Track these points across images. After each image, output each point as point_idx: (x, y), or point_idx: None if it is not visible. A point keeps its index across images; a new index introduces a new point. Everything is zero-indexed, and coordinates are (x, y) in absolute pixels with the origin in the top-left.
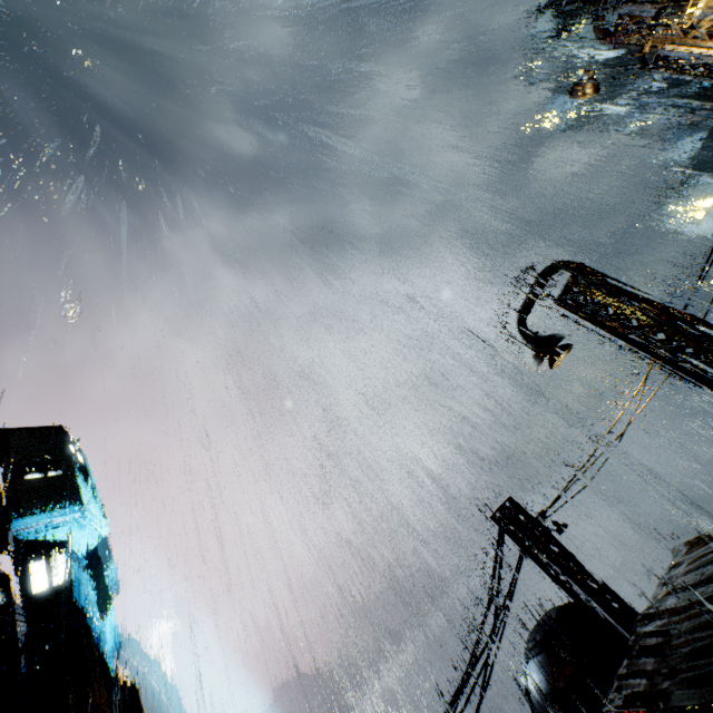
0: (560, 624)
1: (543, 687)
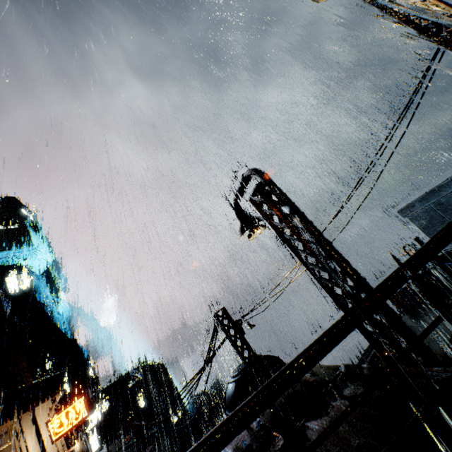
0: (246, 370)
1: (228, 399)
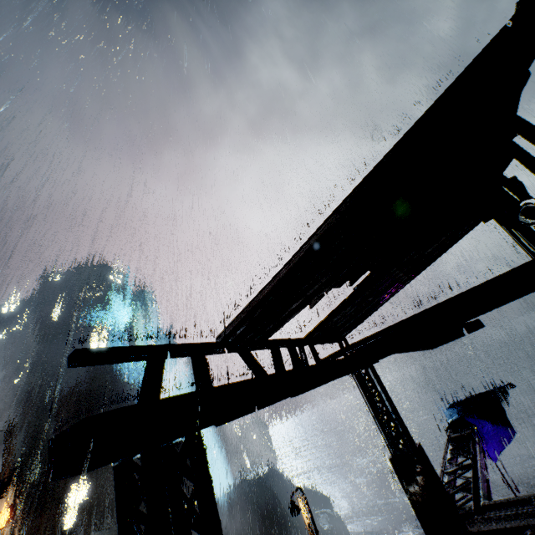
0: None
1: None
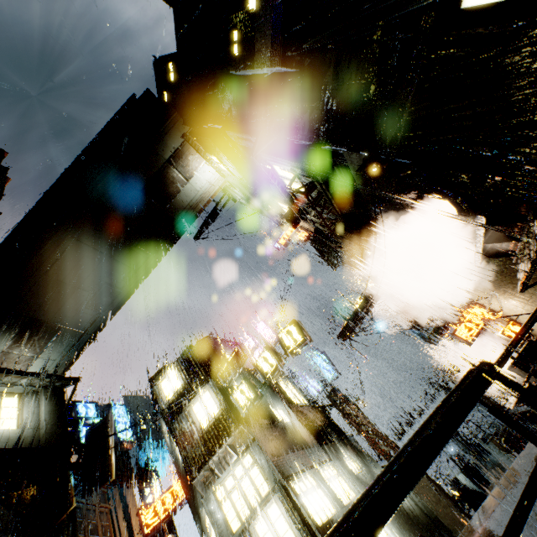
0: None
1: None
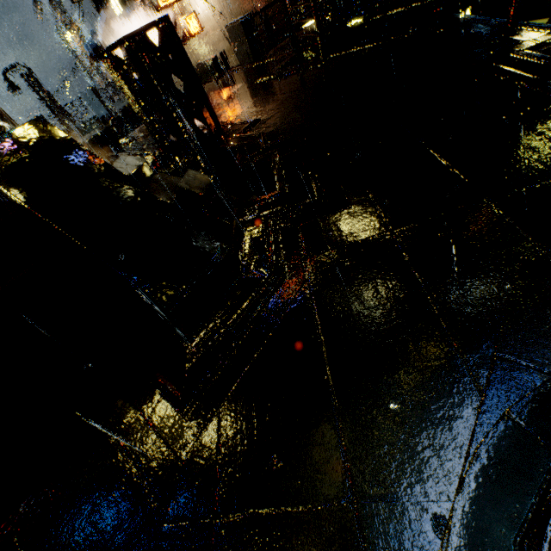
0: None
1: None
